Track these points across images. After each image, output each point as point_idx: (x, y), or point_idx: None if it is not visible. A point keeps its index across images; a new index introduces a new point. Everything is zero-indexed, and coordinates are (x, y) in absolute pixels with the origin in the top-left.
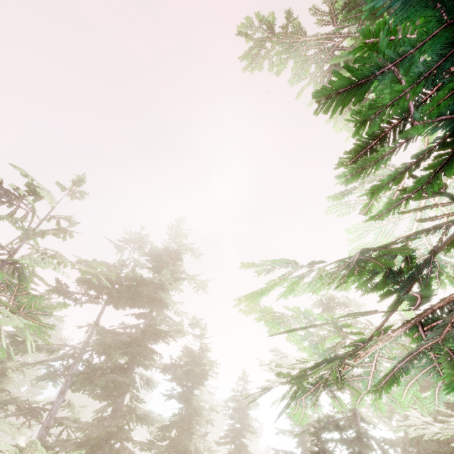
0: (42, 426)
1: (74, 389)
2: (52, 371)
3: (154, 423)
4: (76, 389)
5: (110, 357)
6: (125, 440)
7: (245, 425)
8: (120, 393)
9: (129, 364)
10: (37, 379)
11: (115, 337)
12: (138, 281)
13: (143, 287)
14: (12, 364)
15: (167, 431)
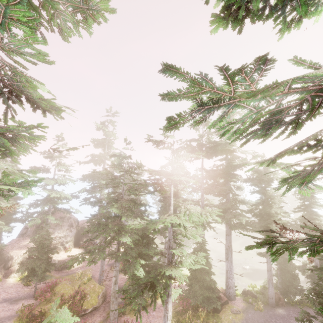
0: (201, 207)
1: (206, 194)
2: (194, 189)
3: (249, 203)
4: (206, 194)
5: (215, 180)
6: (236, 209)
7: (312, 202)
8: (226, 193)
9: (225, 181)
10: (191, 192)
11: (214, 172)
12: (213, 144)
13: (217, 147)
14: (179, 188)
15: (256, 206)
